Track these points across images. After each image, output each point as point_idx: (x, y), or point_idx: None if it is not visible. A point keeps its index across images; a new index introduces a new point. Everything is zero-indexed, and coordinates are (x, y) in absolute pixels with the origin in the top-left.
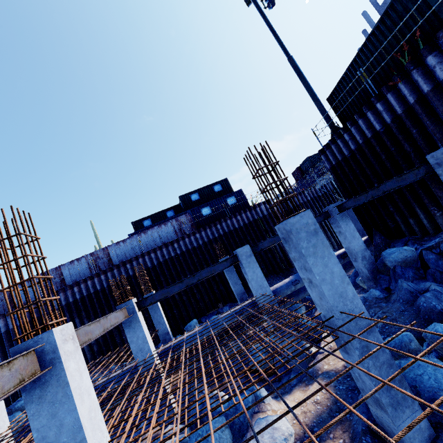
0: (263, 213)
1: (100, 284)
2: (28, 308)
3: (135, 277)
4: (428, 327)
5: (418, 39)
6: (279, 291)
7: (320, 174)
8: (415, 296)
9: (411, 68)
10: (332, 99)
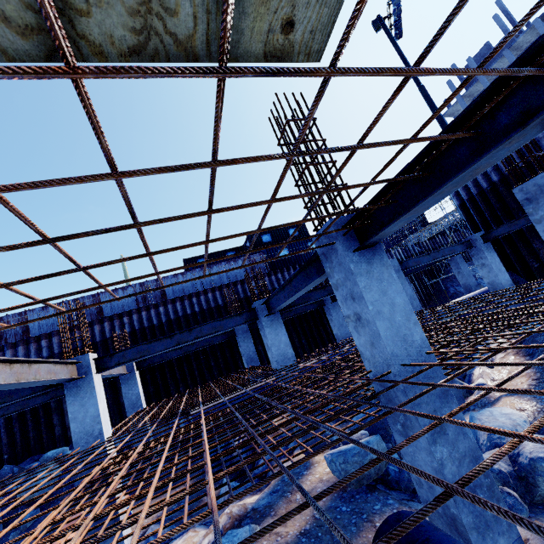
0: None
1: (156, 317)
2: (59, 336)
3: (201, 315)
4: None
5: None
6: None
7: (406, 234)
8: None
9: None
10: None
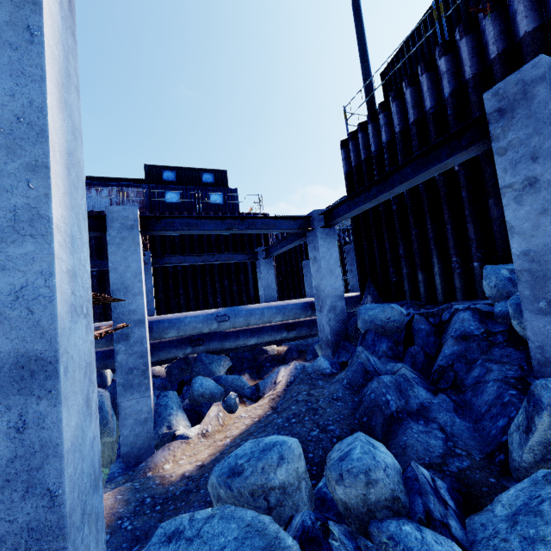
0: None
1: None
2: None
3: None
4: (345, 440)
5: None
6: (188, 321)
7: None
8: (370, 380)
9: None
10: (388, 73)
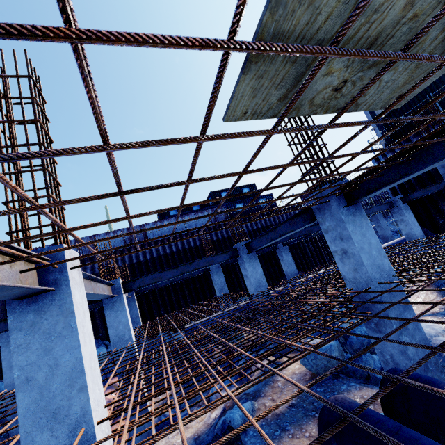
0: None
1: (142, 255)
2: None
3: (177, 254)
4: None
5: None
6: None
7: None
8: None
9: None
10: None
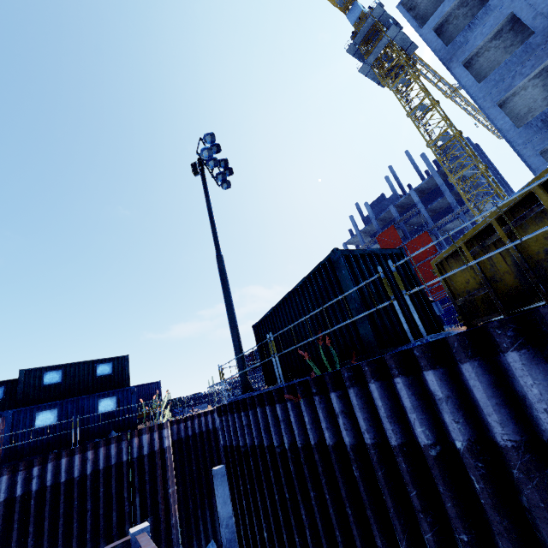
0: (142, 450)
1: None
2: None
3: None
4: None
5: (330, 345)
6: None
7: None
8: None
9: (314, 390)
10: (257, 330)
